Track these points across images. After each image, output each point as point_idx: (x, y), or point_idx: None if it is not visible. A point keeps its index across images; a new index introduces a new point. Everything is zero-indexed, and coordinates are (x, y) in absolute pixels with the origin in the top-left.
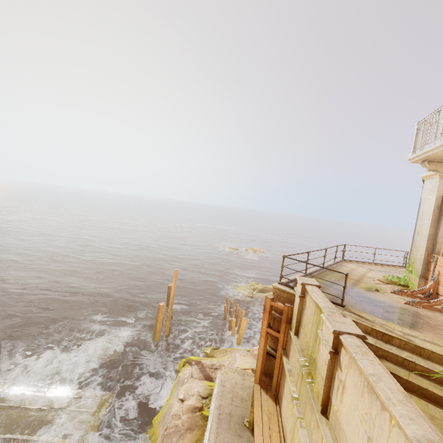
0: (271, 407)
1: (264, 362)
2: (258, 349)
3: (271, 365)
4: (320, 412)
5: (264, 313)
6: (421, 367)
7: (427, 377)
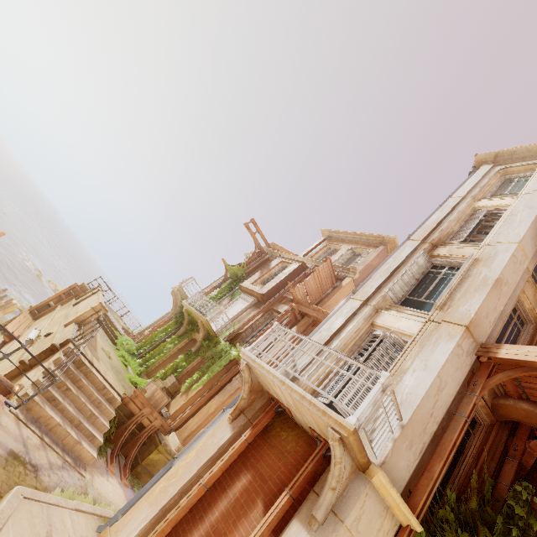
0: (31, 318)
1: (42, 306)
2: (47, 299)
3: (45, 309)
4: (72, 305)
5: (68, 288)
6: (107, 323)
7: (106, 325)
